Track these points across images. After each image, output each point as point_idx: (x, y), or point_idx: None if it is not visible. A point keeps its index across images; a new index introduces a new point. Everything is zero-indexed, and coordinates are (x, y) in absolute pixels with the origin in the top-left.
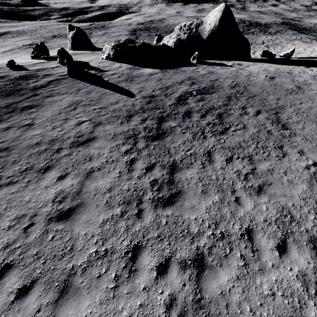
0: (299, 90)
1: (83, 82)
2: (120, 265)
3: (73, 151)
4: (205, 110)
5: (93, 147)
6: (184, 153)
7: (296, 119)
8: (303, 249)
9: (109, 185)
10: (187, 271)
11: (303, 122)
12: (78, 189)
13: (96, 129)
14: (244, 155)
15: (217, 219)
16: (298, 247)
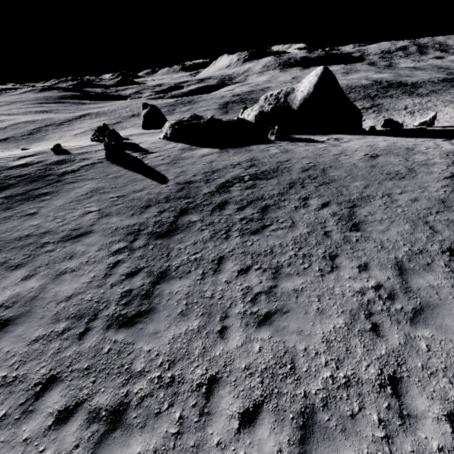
0: (409, 174)
1: (118, 166)
2: (19, 400)
3: (58, 246)
4: (248, 200)
5: (83, 243)
6: (187, 257)
7: (381, 216)
8: (283, 425)
9: (72, 292)
10: (93, 426)
11: (391, 220)
12: (35, 294)
13: (99, 221)
14: (270, 266)
15: (178, 356)
16: (277, 420)
